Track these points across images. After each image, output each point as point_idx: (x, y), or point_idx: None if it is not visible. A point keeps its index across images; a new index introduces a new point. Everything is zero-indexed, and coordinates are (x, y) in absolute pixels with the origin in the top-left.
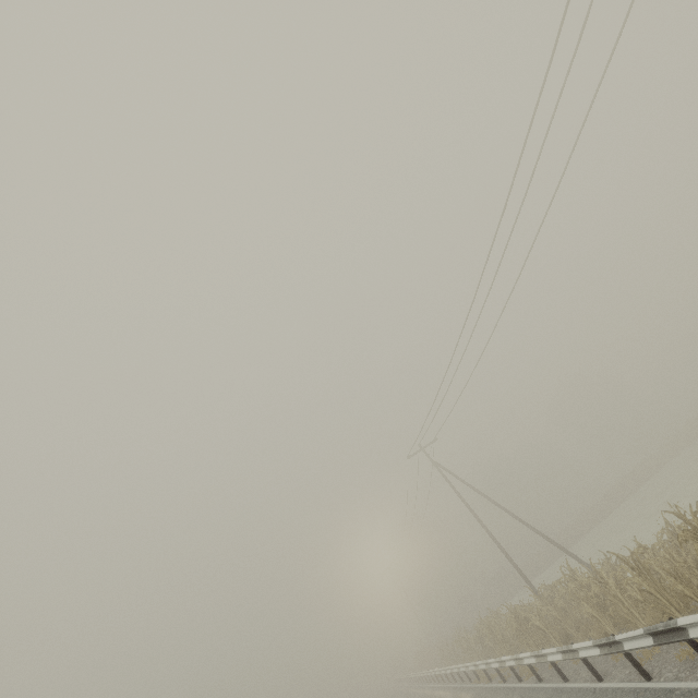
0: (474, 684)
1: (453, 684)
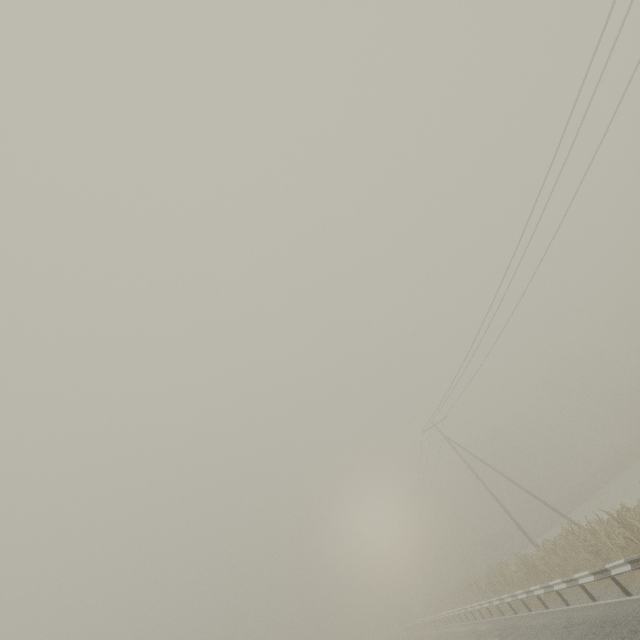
0: (488, 619)
1: (466, 622)
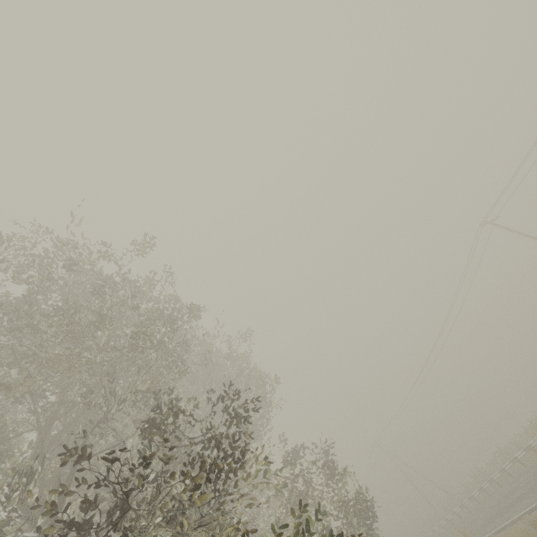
0: None
1: None
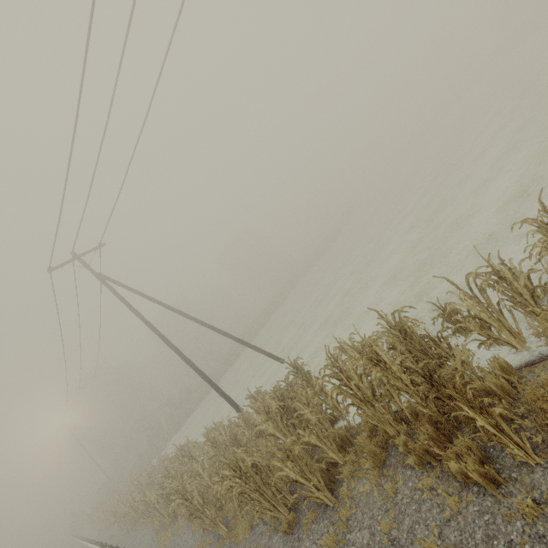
0: None
1: None
